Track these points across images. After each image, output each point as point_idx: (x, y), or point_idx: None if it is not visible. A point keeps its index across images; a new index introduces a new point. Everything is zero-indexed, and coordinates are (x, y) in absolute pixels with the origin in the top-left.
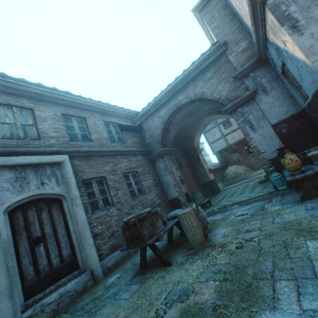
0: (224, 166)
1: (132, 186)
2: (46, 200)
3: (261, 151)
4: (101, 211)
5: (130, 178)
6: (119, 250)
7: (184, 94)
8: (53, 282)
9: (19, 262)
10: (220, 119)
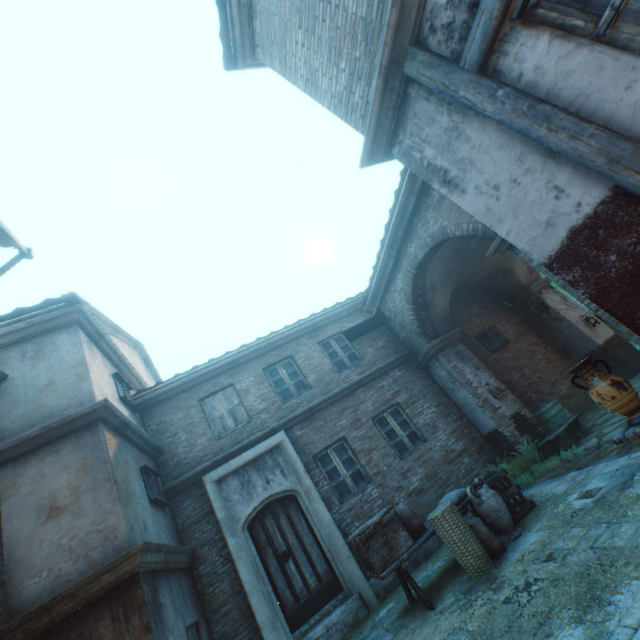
0: None
1: (396, 433)
2: (280, 501)
3: None
4: (353, 497)
5: (389, 420)
6: None
7: (415, 242)
8: (316, 609)
9: (274, 585)
10: None
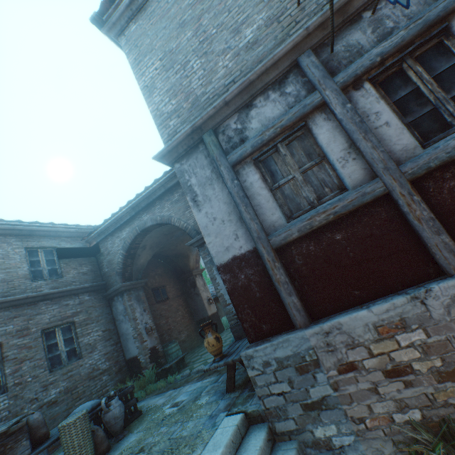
0: None
1: (58, 347)
2: None
3: (227, 302)
4: None
5: (58, 335)
6: None
7: (150, 214)
8: None
9: None
10: None
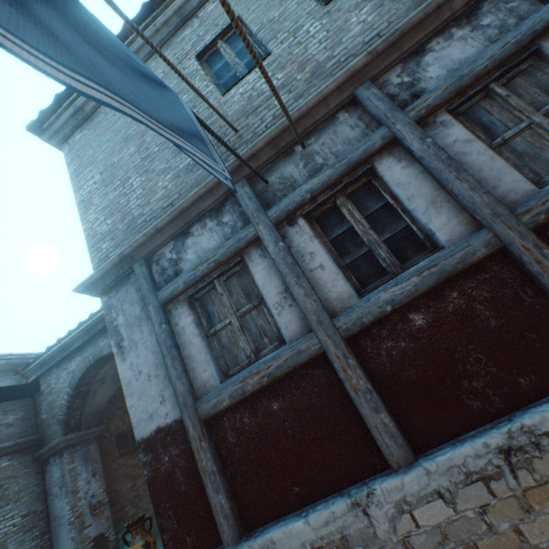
0: None
1: None
2: None
3: None
4: None
5: None
6: None
7: (109, 338)
8: None
9: None
10: None
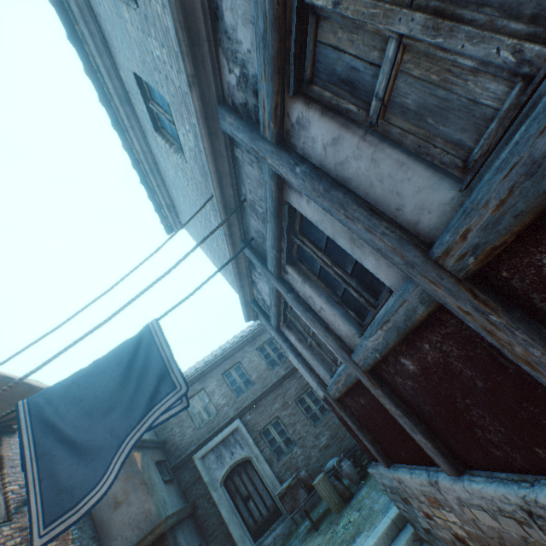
0: None
1: (311, 408)
2: (241, 464)
3: None
4: (285, 456)
5: (307, 399)
6: None
7: None
8: (268, 527)
9: (242, 516)
10: None
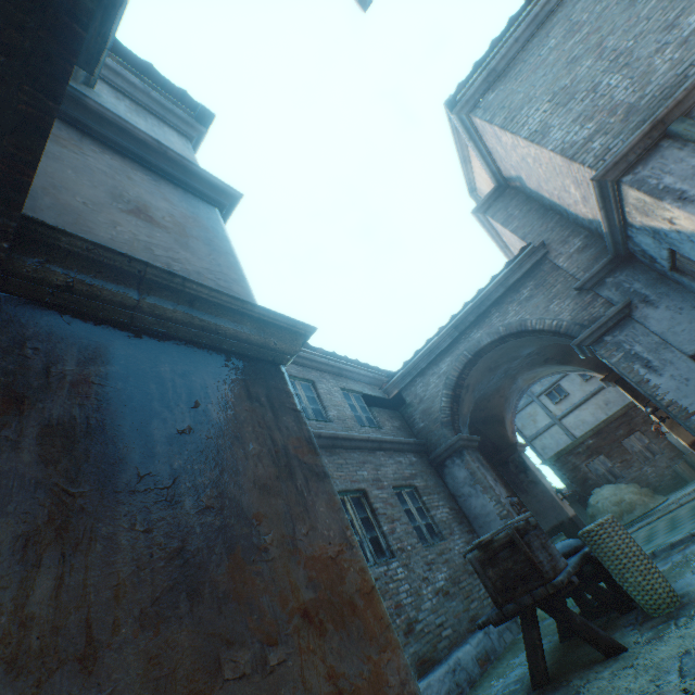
0: (580, 491)
1: (414, 517)
2: None
3: (689, 410)
4: (376, 566)
5: (407, 500)
6: (435, 672)
7: (484, 329)
8: None
9: None
10: (549, 376)
